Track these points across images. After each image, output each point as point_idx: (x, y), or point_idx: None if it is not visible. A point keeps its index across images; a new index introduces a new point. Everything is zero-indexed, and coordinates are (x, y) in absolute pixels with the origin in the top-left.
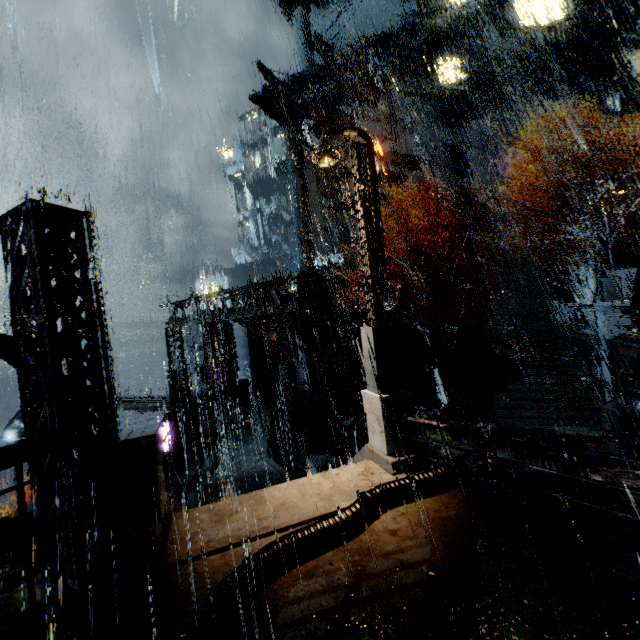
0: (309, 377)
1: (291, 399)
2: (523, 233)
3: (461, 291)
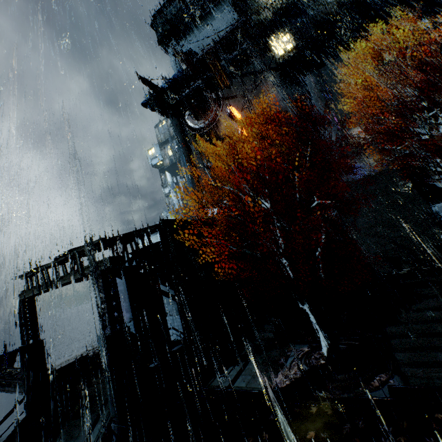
0: (181, 325)
1: (113, 384)
2: (373, 150)
3: (310, 208)
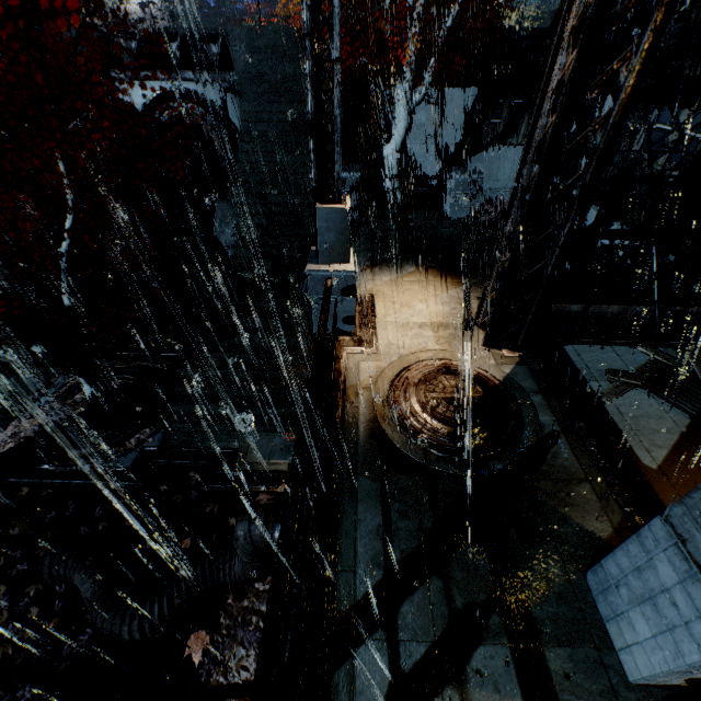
0: None
1: None
2: None
3: None
